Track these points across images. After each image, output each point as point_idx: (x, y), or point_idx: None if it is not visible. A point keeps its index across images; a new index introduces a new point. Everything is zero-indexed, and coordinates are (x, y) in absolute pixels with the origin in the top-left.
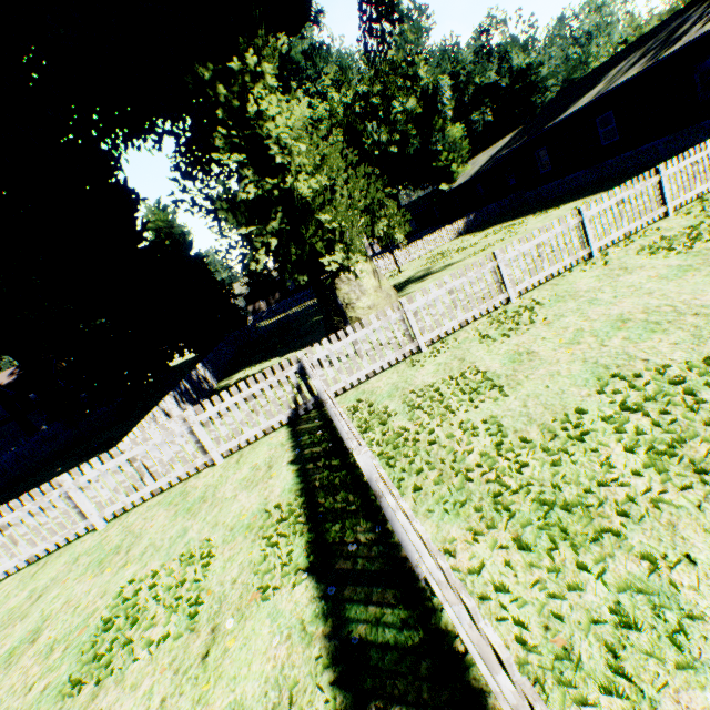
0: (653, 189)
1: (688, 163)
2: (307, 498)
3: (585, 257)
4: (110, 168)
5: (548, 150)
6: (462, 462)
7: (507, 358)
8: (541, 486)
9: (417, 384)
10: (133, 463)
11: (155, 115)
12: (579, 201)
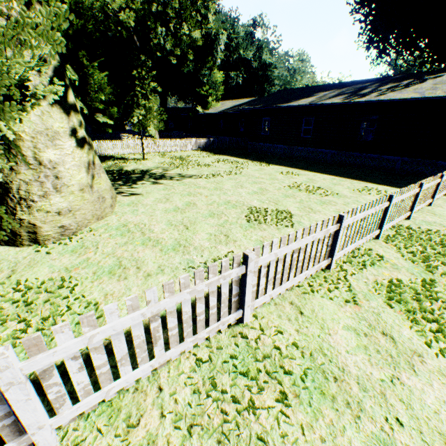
0: (381, 212)
1: (402, 198)
2: None
3: (323, 267)
4: None
5: (271, 121)
6: None
7: None
8: None
9: None
10: None
11: None
12: (283, 167)
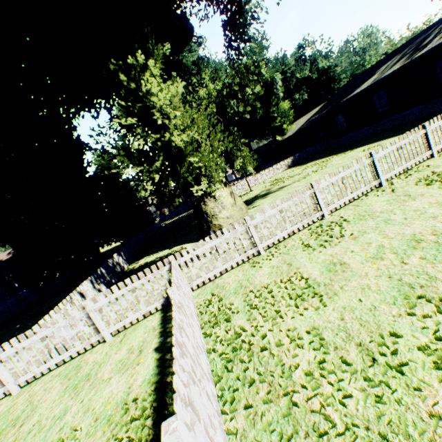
0: (422, 138)
1: None
2: (159, 395)
3: (376, 186)
4: (69, 128)
5: (343, 115)
6: (288, 377)
7: (324, 267)
8: (367, 430)
9: (256, 283)
10: (43, 341)
11: (96, 97)
12: (366, 146)
